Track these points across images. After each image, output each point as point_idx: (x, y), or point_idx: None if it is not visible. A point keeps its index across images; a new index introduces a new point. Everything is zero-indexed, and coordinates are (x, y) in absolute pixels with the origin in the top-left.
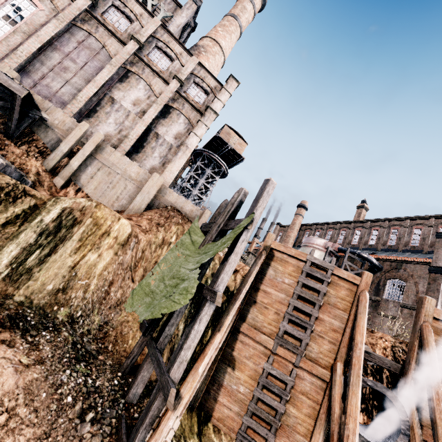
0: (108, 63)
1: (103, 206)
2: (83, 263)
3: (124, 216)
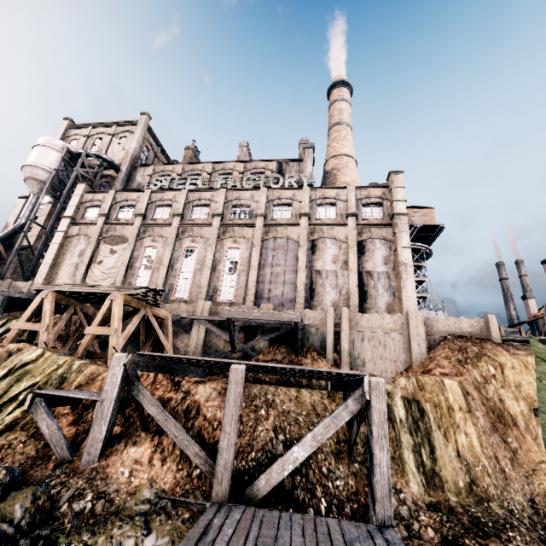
0: (298, 248)
1: (421, 375)
2: (460, 444)
3: (418, 371)
